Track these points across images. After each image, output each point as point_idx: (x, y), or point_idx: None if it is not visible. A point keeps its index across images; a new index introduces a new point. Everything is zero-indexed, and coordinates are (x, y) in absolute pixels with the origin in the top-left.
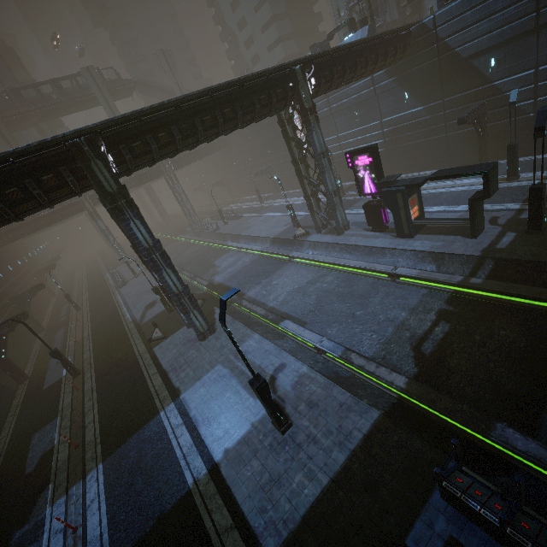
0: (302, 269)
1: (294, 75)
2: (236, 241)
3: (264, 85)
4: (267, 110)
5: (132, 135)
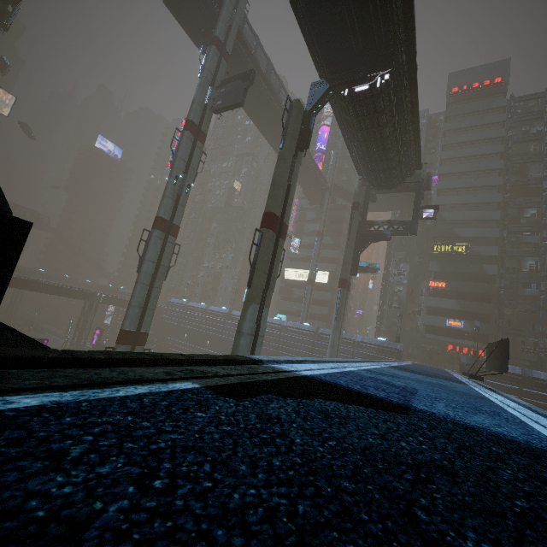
0: None
1: (96, 294)
2: None
3: (80, 291)
4: (77, 298)
5: (21, 280)
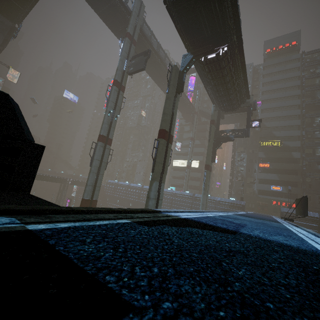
0: None
1: (67, 179)
2: None
3: (58, 178)
4: (57, 182)
5: None
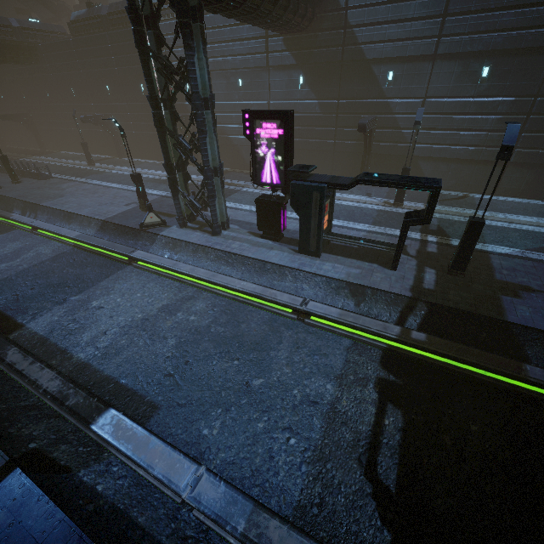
0: (151, 282)
1: None
2: (31, 214)
3: None
4: None
5: None
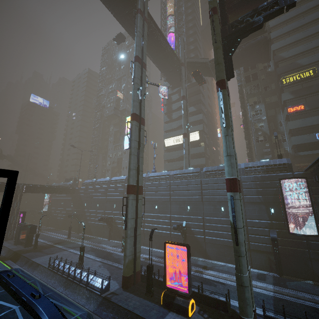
0: None
1: (18, 185)
2: None
3: (1, 185)
4: (0, 190)
5: None
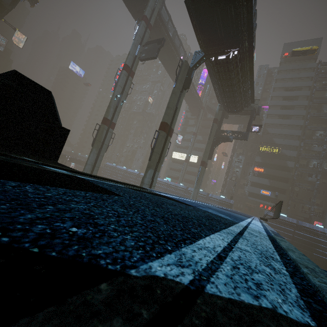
0: None
1: (66, 156)
2: None
3: None
4: None
5: None
